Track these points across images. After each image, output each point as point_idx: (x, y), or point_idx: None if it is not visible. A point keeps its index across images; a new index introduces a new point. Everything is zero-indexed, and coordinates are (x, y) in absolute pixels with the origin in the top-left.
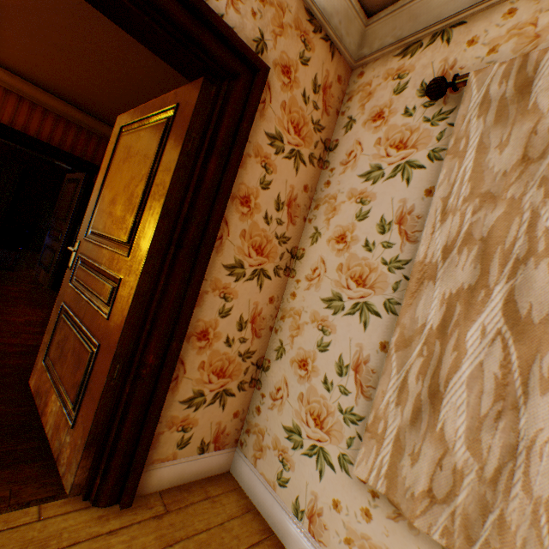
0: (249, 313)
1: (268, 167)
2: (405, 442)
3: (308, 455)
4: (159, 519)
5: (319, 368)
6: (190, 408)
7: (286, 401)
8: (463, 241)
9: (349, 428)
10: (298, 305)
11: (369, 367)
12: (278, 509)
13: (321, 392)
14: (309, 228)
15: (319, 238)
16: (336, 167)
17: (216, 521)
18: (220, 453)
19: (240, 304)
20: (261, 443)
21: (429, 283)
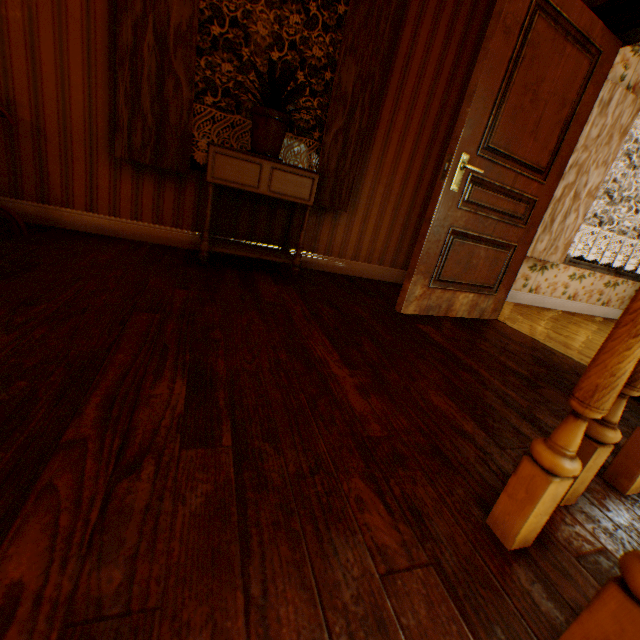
0: None
1: None
2: (539, 239)
3: None
4: None
5: None
6: None
7: None
8: (574, 165)
9: None
10: None
11: None
12: None
13: None
14: None
15: None
16: None
17: None
18: None
19: None
20: None
21: (561, 181)
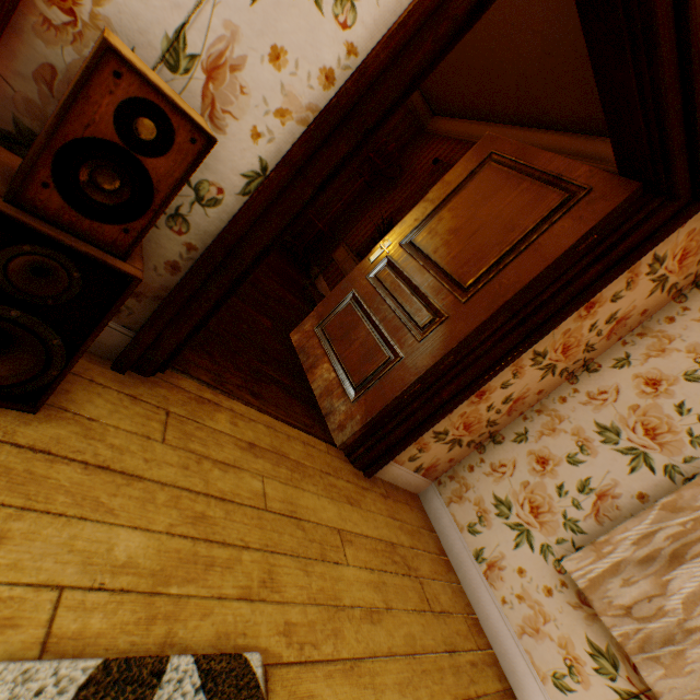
0: (517, 394)
1: (630, 284)
2: (623, 569)
3: (509, 527)
4: (384, 498)
5: (558, 474)
6: (433, 438)
7: (506, 478)
8: None
9: (565, 532)
10: (563, 411)
11: (614, 502)
12: (459, 545)
13: (550, 492)
14: (618, 350)
15: (625, 367)
16: (692, 310)
17: (415, 524)
18: (422, 479)
19: (518, 384)
20: (461, 493)
21: None
